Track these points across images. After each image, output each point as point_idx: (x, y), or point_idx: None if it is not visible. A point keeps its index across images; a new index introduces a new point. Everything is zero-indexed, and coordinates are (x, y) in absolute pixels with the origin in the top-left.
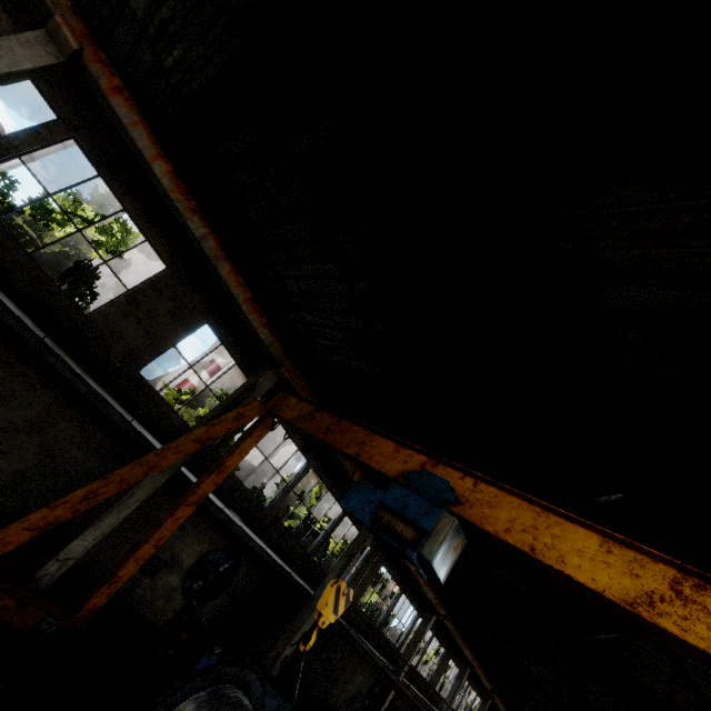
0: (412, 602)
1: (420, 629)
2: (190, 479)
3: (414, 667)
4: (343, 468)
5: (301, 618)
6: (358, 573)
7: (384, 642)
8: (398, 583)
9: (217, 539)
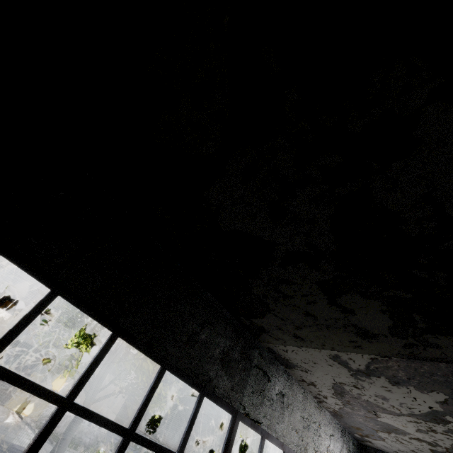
0: None
1: None
2: None
3: None
4: None
5: None
6: None
7: None
8: None
9: None
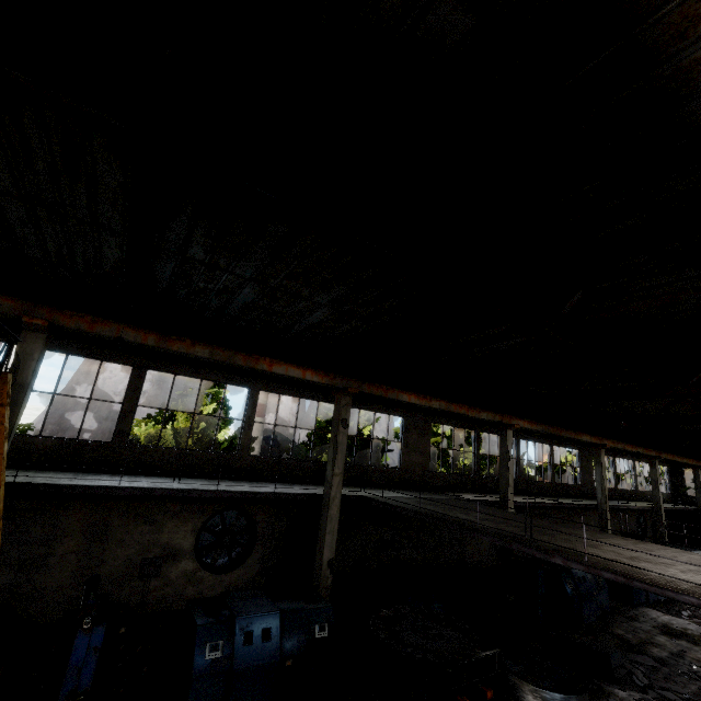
0: (499, 433)
1: (502, 450)
2: (41, 483)
3: (551, 482)
4: (242, 367)
5: (323, 520)
6: (406, 446)
7: (494, 482)
8: (465, 428)
9: (203, 509)
